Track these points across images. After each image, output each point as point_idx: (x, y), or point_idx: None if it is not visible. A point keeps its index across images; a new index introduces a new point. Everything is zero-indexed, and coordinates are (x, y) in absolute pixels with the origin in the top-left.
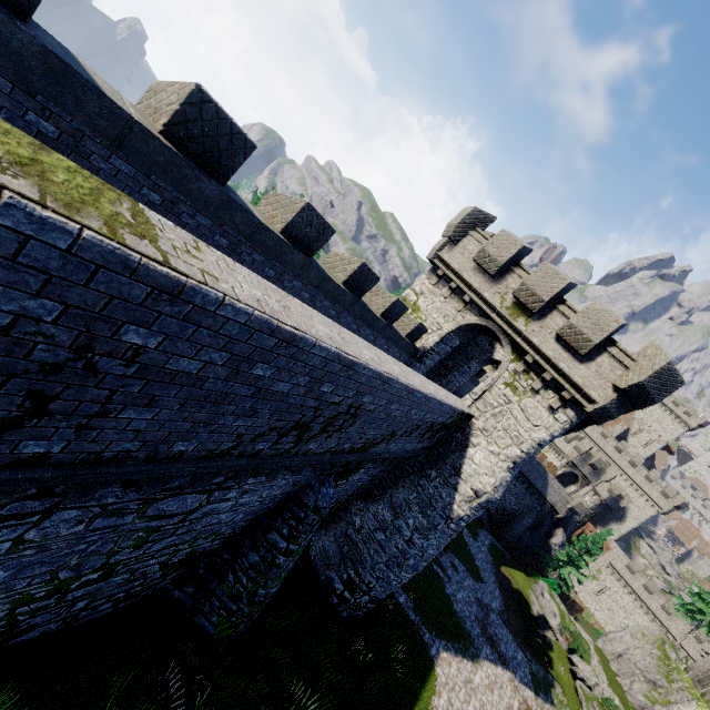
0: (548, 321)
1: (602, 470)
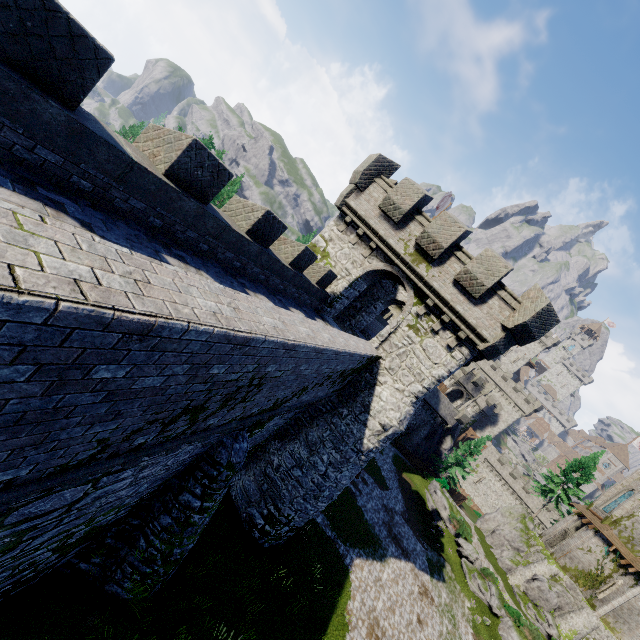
0: (447, 266)
1: (482, 386)
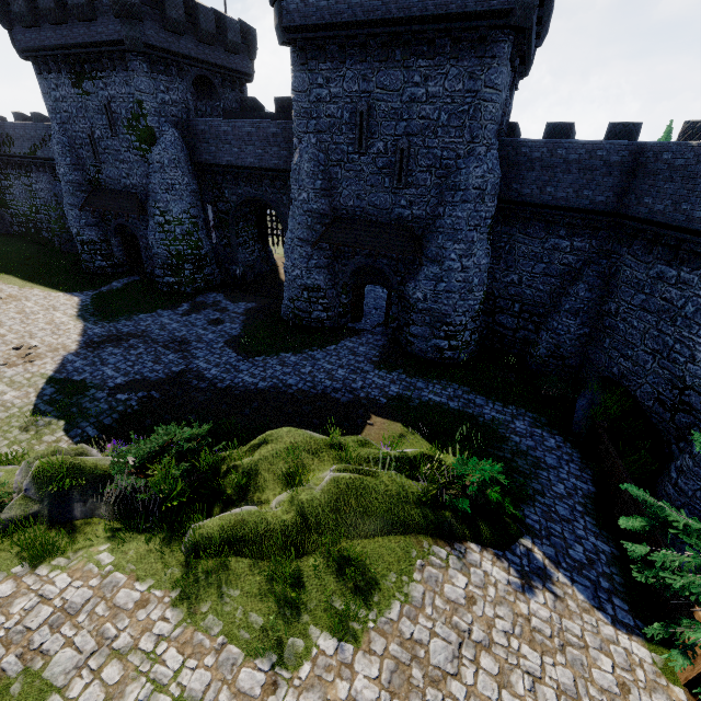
0: None
1: None
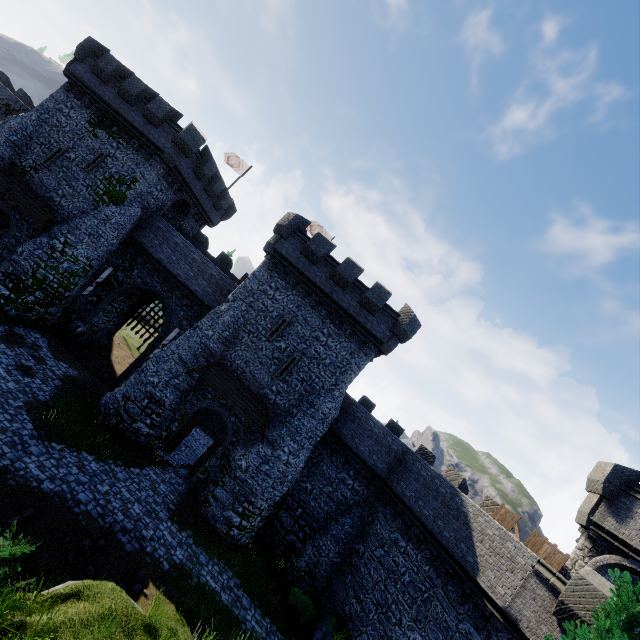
0: None
1: None
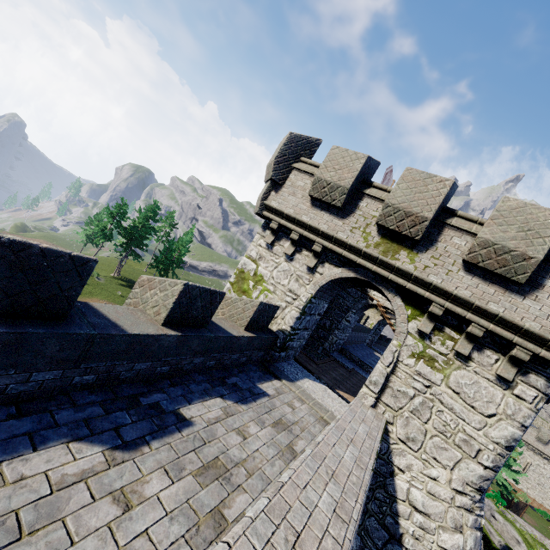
0: (442, 246)
1: None
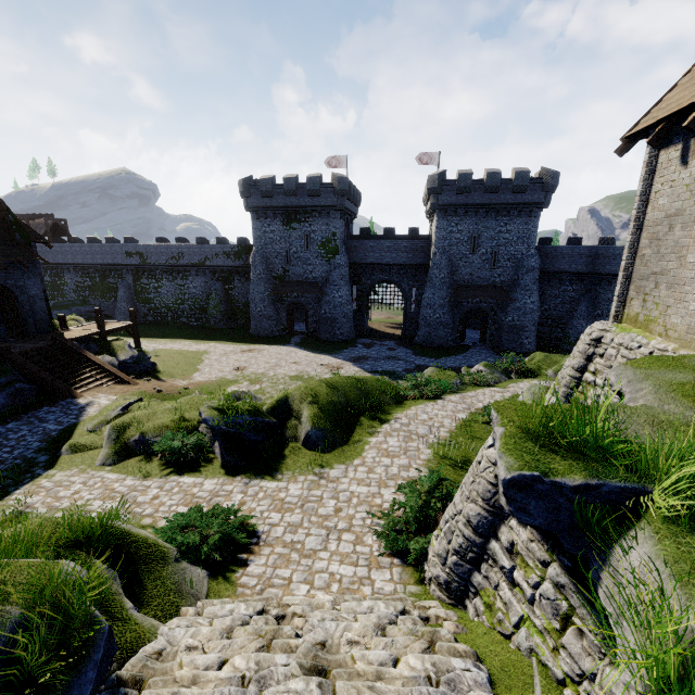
0: None
1: None
